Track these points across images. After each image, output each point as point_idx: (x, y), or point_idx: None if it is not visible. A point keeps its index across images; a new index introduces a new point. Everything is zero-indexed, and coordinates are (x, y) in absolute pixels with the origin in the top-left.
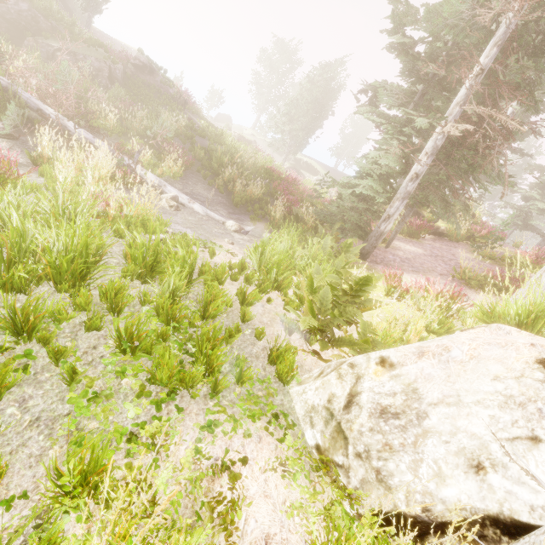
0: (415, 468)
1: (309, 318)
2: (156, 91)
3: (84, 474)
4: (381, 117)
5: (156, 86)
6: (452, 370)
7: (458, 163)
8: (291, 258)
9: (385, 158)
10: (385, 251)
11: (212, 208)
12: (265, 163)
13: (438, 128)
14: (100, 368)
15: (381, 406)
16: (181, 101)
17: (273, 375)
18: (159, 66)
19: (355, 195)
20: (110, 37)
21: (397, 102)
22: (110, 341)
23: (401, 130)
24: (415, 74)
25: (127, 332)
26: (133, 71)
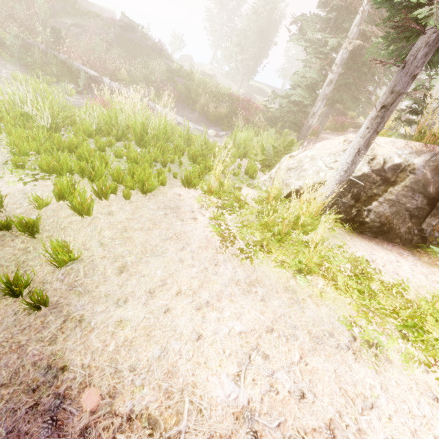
0: (297, 179)
1: (261, 155)
2: (138, 45)
3: (199, 175)
4: (307, 41)
5: (137, 41)
6: (314, 151)
7: (361, 69)
8: (251, 143)
9: (310, 72)
10: (315, 141)
11: (197, 124)
12: (226, 91)
13: (343, 45)
14: (185, 167)
15: (288, 168)
16: (158, 50)
17: (247, 177)
18: (137, 24)
19: (291, 102)
20: (88, 1)
21: (317, 28)
22: (185, 161)
23: (320, 50)
24: (330, 4)
25: (191, 156)
26: (120, 32)
